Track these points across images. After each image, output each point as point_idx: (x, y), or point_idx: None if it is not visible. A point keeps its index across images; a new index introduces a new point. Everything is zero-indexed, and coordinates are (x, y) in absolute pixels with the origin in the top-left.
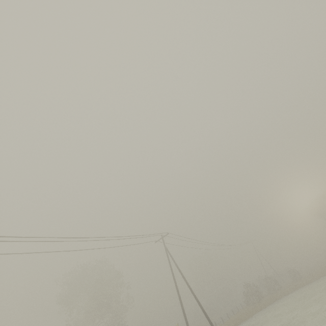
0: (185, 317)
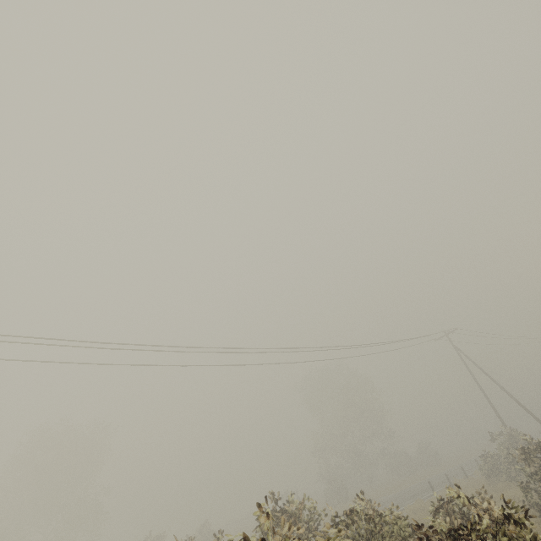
0: (502, 422)
